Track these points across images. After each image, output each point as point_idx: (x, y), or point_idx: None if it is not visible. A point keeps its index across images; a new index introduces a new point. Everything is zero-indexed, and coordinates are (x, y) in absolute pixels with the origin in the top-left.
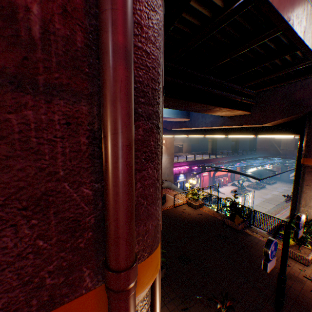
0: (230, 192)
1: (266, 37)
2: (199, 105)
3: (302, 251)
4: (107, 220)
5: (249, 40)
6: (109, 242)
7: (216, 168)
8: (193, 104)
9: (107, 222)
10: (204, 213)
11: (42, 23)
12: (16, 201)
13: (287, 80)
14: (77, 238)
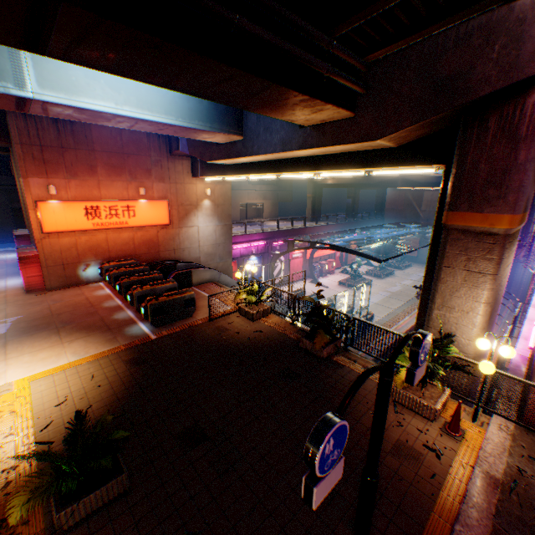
0: (337, 284)
1: None
2: (216, 70)
3: (427, 393)
4: None
5: None
6: None
7: (312, 244)
8: (194, 60)
9: None
10: (266, 329)
11: None
12: None
13: (431, 26)
14: None
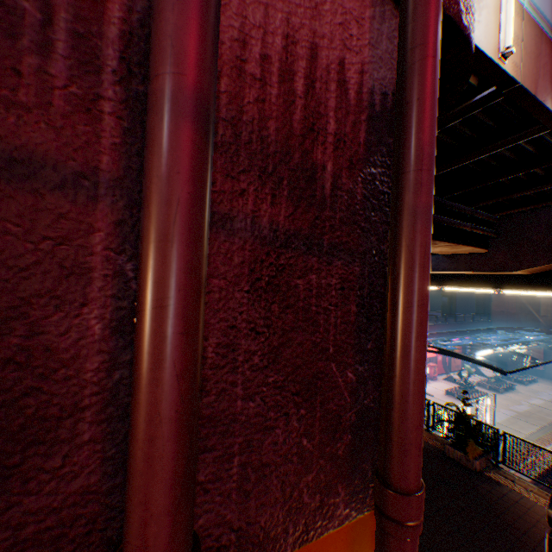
0: (443, 393)
1: (522, 138)
2: None
3: None
4: (391, 417)
5: (492, 141)
6: (395, 449)
7: None
8: None
9: (393, 420)
10: None
11: (332, 179)
12: (291, 382)
13: None
14: (336, 440)
